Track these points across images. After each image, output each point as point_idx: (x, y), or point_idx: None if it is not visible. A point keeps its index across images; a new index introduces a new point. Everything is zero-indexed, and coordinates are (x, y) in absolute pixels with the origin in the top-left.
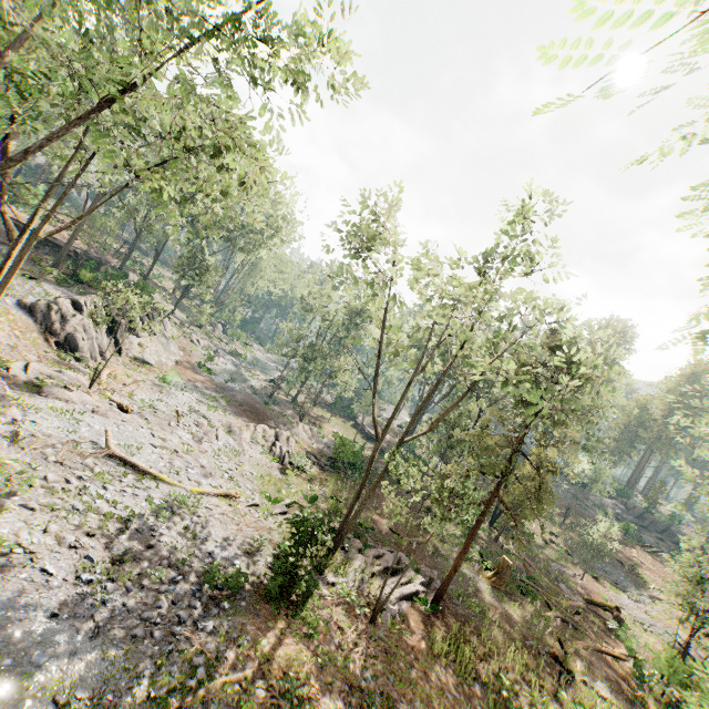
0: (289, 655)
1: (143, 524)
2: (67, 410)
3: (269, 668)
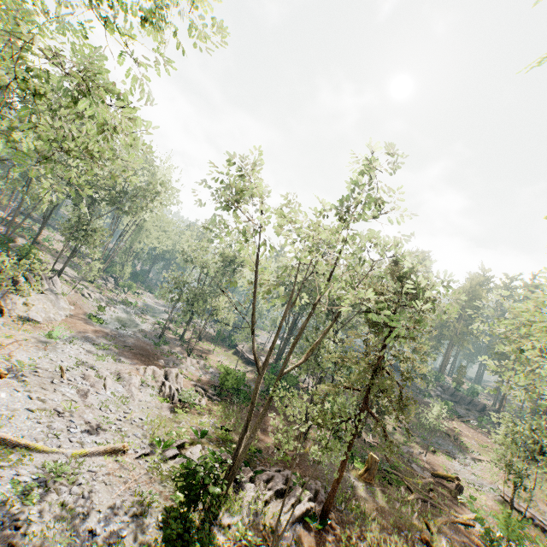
0: None
1: (5, 515)
2: None
3: None
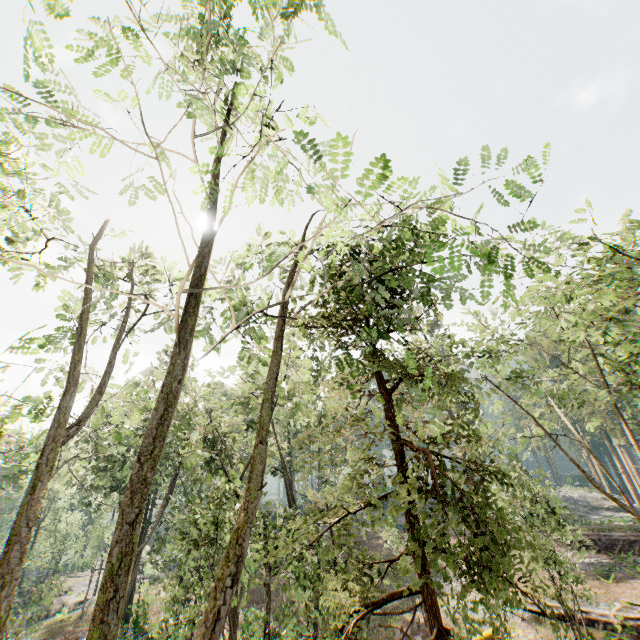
0: None
1: None
2: None
3: None
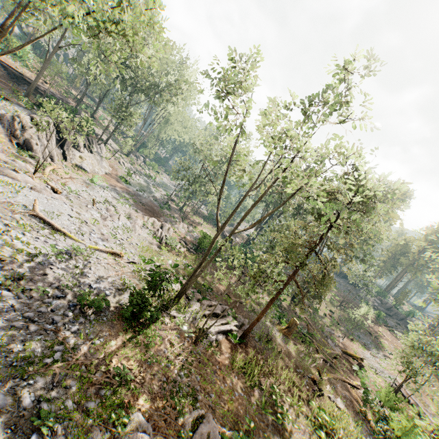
0: (128, 354)
1: (46, 260)
2: (11, 183)
3: (111, 360)
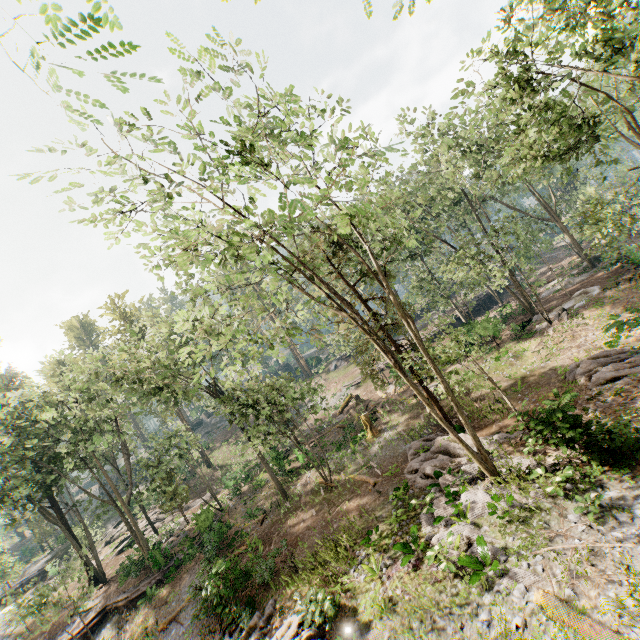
0: None
1: None
2: None
3: None
